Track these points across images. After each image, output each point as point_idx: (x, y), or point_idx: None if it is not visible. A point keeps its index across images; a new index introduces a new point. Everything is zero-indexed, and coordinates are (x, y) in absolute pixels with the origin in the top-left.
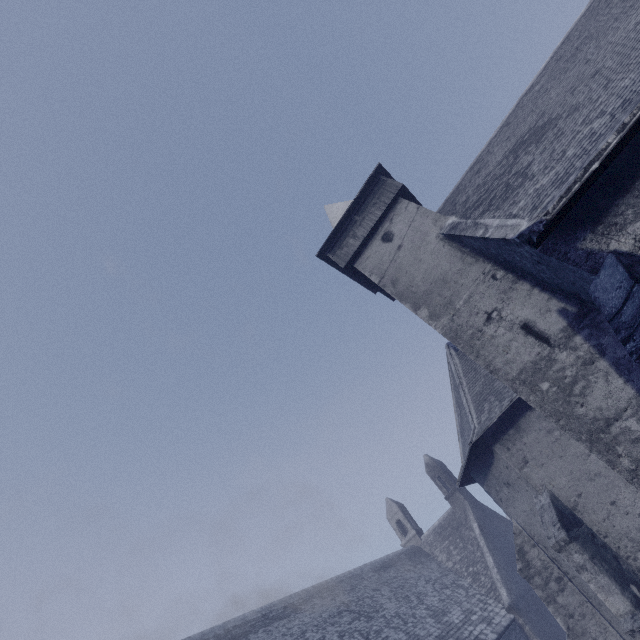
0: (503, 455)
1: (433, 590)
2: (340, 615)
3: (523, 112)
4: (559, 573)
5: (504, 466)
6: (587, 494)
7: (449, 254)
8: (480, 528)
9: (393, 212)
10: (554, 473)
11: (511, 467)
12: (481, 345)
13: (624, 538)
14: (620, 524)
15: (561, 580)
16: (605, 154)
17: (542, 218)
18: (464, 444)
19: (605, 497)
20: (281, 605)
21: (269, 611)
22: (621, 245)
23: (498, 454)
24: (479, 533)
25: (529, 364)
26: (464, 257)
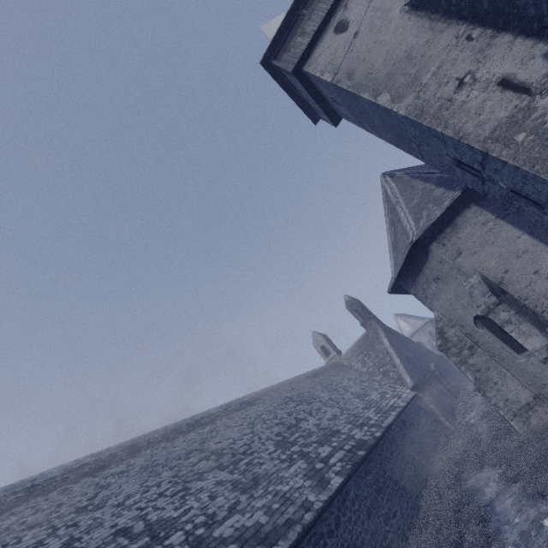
0: (439, 251)
1: (355, 384)
2: (286, 404)
3: None
4: (471, 343)
5: (437, 262)
6: (513, 269)
7: (416, 26)
8: (389, 341)
9: None
10: (485, 258)
11: (445, 260)
12: (450, 114)
13: (542, 298)
14: (540, 288)
15: (472, 348)
16: None
17: None
18: (397, 256)
19: (529, 269)
20: (238, 402)
21: (229, 407)
22: None
23: (434, 252)
24: (389, 345)
25: (504, 120)
26: (434, 25)
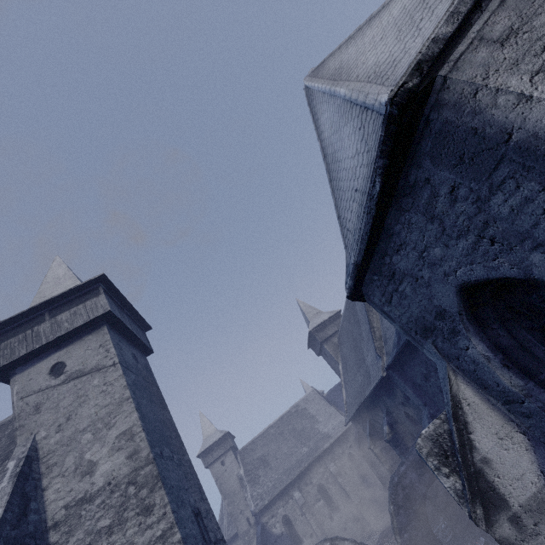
0: None
1: None
2: None
3: (267, 439)
4: None
5: None
6: None
7: (238, 483)
8: None
9: (227, 453)
10: None
11: None
12: (237, 520)
13: None
14: None
15: None
16: (265, 504)
17: (255, 513)
18: None
19: None
20: None
21: None
22: (263, 521)
23: None
24: None
25: (245, 530)
26: (241, 487)
